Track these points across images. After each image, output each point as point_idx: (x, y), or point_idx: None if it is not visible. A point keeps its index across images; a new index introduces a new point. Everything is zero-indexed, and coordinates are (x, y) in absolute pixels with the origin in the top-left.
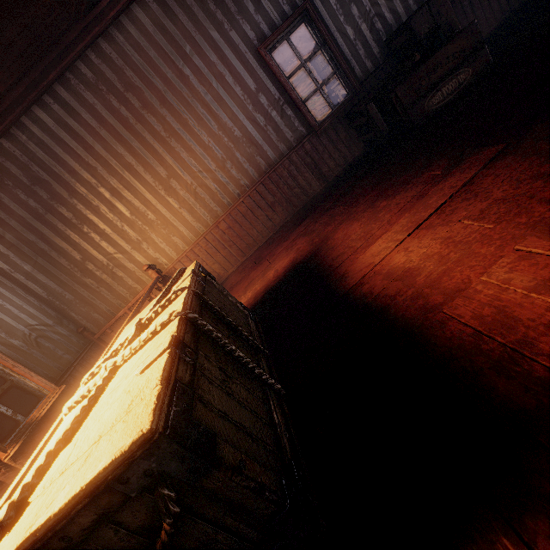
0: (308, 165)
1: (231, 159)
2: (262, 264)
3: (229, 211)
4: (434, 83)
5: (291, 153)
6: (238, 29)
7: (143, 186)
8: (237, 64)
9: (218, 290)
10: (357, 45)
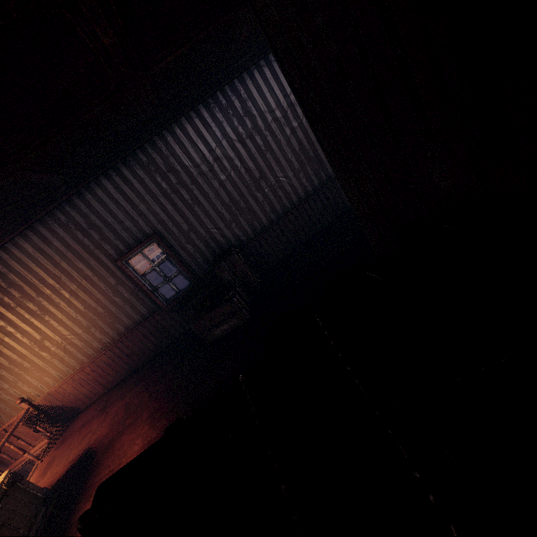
0: (159, 329)
1: (96, 326)
2: (102, 416)
3: (93, 360)
4: (214, 324)
5: (145, 322)
6: (101, 249)
7: (21, 345)
8: (101, 268)
9: (21, 489)
10: (196, 256)
